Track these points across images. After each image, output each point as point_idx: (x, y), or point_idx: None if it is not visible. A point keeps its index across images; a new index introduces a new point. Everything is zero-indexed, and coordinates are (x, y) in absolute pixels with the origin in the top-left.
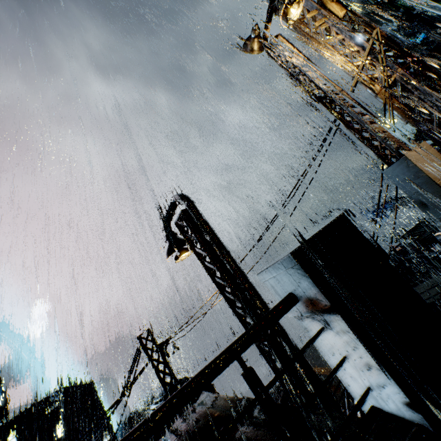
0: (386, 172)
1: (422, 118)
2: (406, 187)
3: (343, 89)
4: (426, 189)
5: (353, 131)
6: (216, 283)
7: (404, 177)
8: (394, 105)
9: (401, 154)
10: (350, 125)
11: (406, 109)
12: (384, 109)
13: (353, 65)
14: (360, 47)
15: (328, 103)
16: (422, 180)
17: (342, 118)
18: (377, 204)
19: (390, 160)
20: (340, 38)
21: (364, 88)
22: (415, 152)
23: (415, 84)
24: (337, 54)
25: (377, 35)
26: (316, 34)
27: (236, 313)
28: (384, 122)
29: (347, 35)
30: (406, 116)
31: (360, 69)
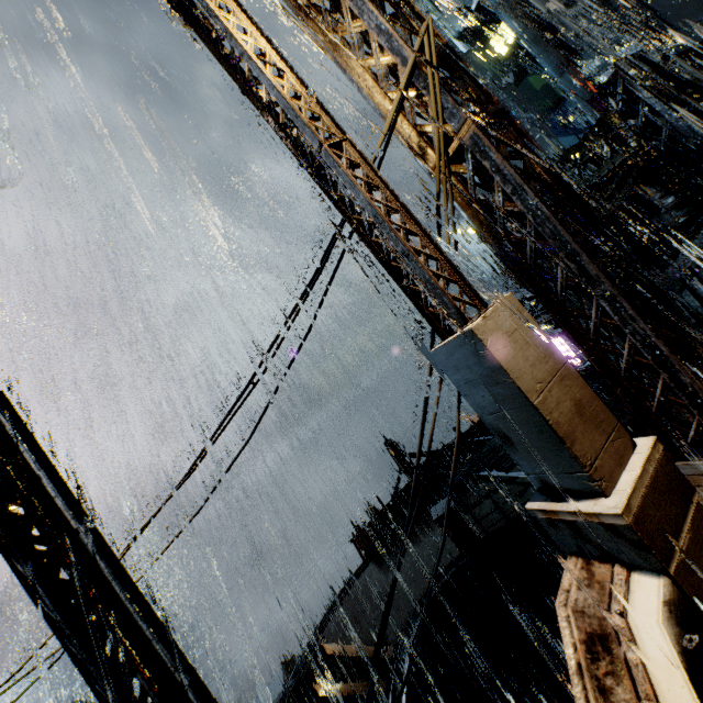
0: (437, 356)
1: (507, 235)
2: (474, 396)
3: (348, 137)
4: (513, 410)
5: (371, 246)
6: (43, 614)
7: (471, 375)
8: (461, 198)
9: (465, 320)
10: (363, 231)
11: (481, 212)
12: (439, 203)
13: (388, 97)
14: (398, 55)
15: (315, 166)
16: (506, 391)
17: (347, 210)
18: (422, 422)
19: (444, 328)
20: (360, 27)
21: (412, 154)
22: (493, 320)
23: (498, 160)
24: (359, 67)
25: (429, 35)
26: (316, 10)
27: (95, 692)
28: (438, 232)
29: (373, 22)
30: (482, 226)
31: (396, 105)
